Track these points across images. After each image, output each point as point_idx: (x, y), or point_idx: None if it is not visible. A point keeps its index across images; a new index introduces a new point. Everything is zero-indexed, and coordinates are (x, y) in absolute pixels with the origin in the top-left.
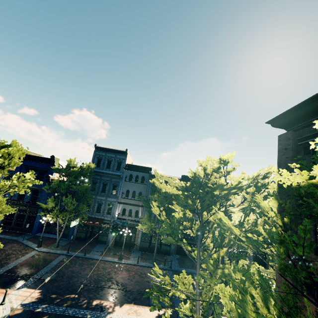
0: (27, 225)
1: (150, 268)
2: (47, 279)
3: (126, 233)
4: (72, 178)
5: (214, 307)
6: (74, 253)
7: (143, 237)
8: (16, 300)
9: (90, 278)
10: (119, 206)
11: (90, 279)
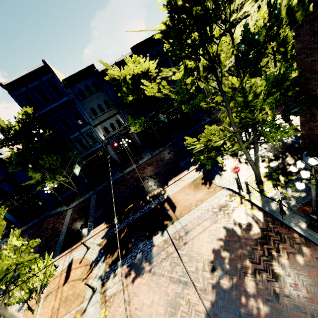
0: (40, 203)
1: (164, 151)
2: (116, 221)
3: (126, 143)
4: (24, 139)
5: (262, 126)
6: (99, 187)
7: (139, 136)
8: (95, 240)
9: (129, 189)
10: (97, 129)
11: (130, 190)
